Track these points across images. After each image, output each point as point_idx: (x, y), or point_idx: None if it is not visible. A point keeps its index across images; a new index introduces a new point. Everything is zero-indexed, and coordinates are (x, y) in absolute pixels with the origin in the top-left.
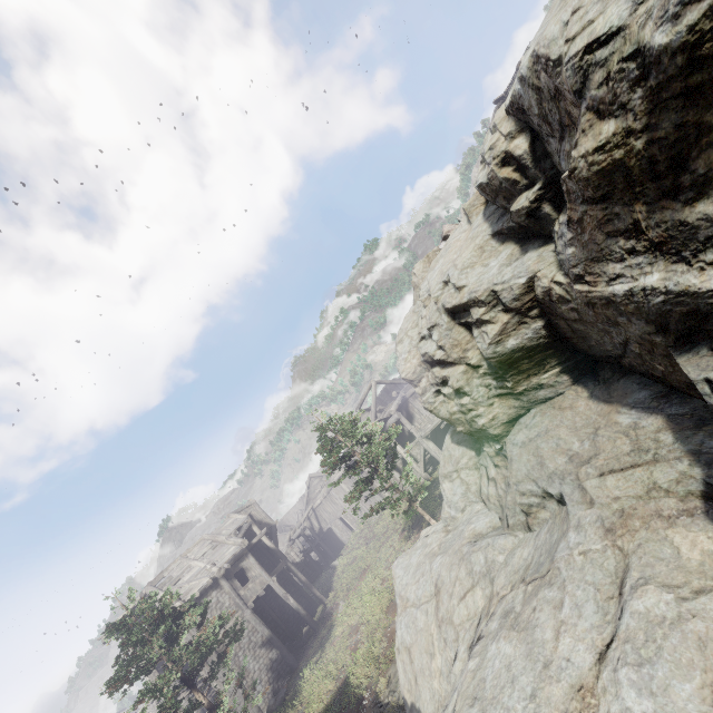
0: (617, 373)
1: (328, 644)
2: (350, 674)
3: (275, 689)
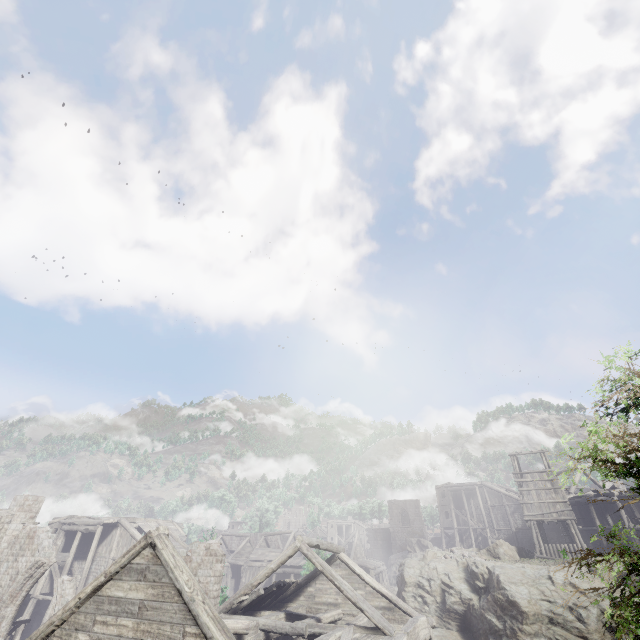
0: (470, 636)
1: None
2: None
3: None
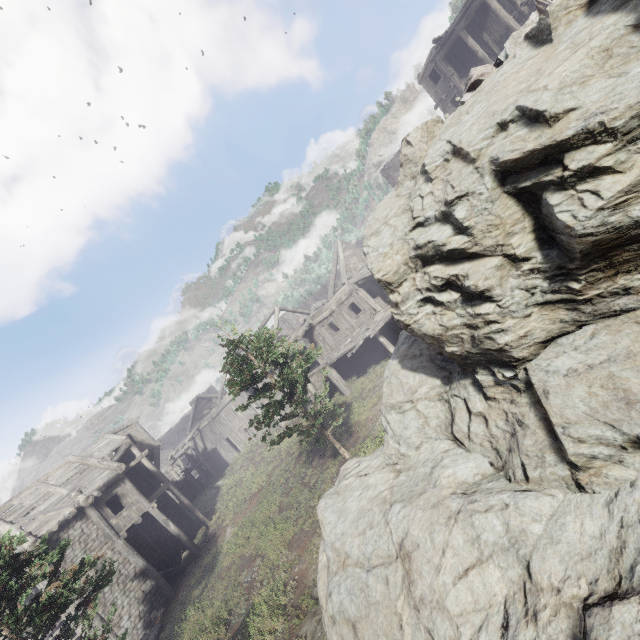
0: None
1: (213, 575)
2: (251, 629)
3: (147, 623)
